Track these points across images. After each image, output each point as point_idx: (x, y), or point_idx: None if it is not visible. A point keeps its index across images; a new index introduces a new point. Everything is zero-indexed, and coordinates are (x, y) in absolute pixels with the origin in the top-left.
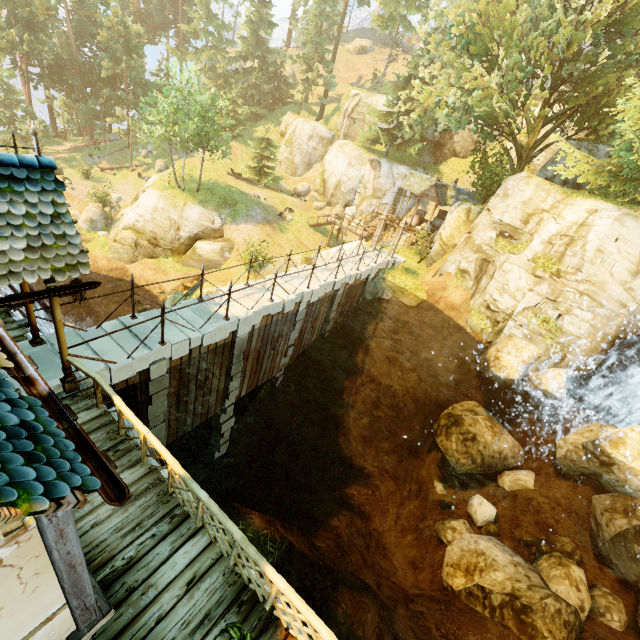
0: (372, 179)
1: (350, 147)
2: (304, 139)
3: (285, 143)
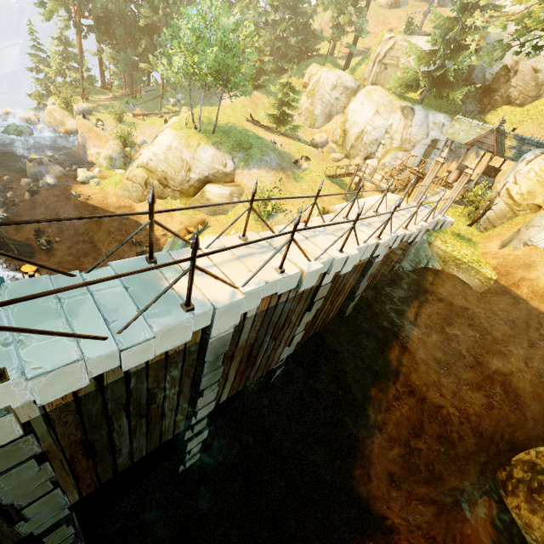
0: (401, 129)
1: (379, 93)
2: (327, 89)
3: (307, 94)
